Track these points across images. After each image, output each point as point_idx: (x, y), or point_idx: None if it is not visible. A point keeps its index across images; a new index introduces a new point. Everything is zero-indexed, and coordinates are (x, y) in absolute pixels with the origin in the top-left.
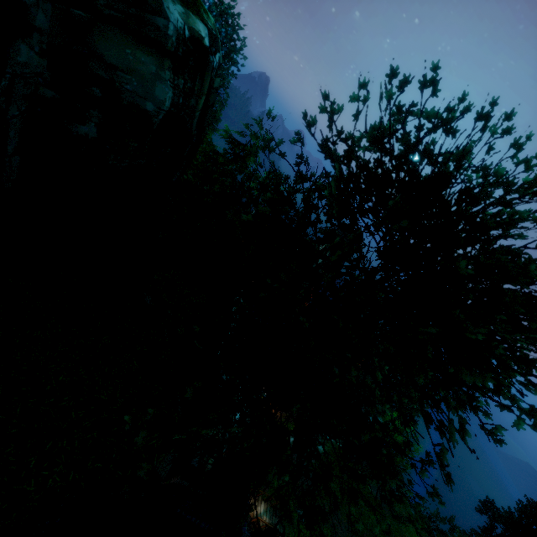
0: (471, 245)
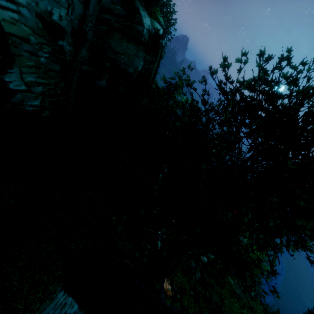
0: (310, 148)
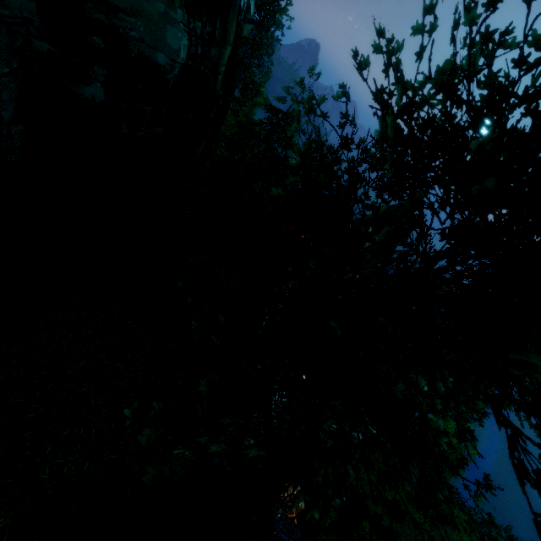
0: None
